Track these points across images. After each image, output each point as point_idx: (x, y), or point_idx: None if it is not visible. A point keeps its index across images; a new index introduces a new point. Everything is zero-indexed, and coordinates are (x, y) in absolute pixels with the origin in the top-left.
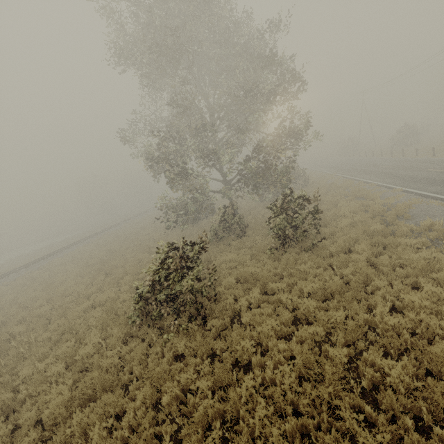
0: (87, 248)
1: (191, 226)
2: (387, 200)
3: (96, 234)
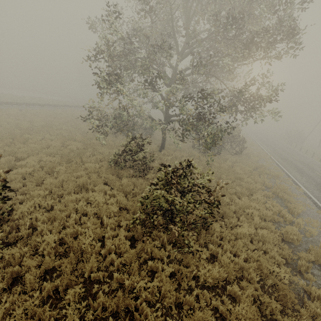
0: (45, 112)
1: (121, 138)
2: (310, 227)
3: (64, 105)
